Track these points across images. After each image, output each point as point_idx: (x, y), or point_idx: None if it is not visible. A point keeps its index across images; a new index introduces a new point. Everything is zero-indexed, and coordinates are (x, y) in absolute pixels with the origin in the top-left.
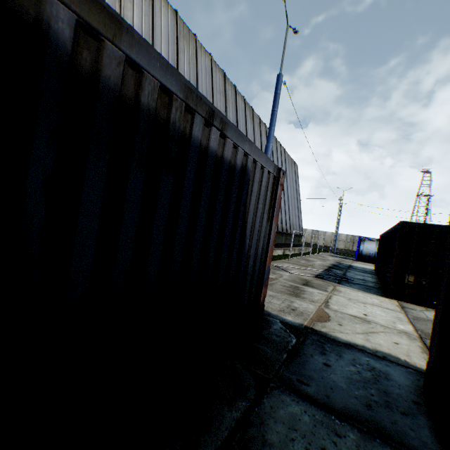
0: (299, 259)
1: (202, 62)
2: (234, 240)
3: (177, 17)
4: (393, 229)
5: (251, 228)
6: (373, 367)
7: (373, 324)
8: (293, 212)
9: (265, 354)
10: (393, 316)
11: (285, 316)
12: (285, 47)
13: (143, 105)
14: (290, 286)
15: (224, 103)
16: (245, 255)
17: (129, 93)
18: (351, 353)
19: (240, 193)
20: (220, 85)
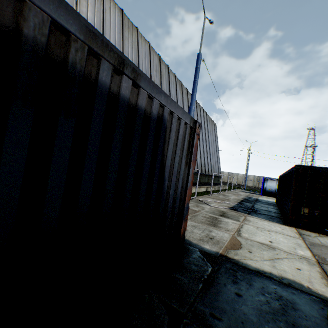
0: (218, 194)
1: (142, 48)
2: (152, 181)
3: (123, 14)
4: (290, 171)
5: (170, 171)
6: (280, 295)
7: (278, 250)
8: (213, 159)
9: (182, 285)
10: (293, 242)
11: (203, 244)
12: (203, 33)
13: (27, 37)
14: (209, 217)
15: (160, 77)
16: (164, 195)
17: (6, 21)
18: (260, 281)
19: (158, 139)
20: (156, 65)
